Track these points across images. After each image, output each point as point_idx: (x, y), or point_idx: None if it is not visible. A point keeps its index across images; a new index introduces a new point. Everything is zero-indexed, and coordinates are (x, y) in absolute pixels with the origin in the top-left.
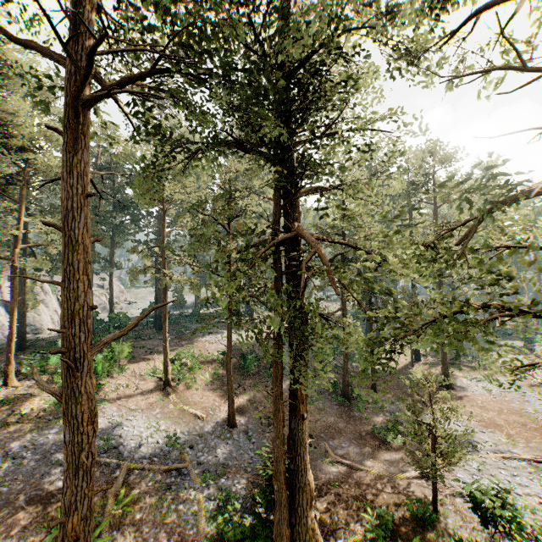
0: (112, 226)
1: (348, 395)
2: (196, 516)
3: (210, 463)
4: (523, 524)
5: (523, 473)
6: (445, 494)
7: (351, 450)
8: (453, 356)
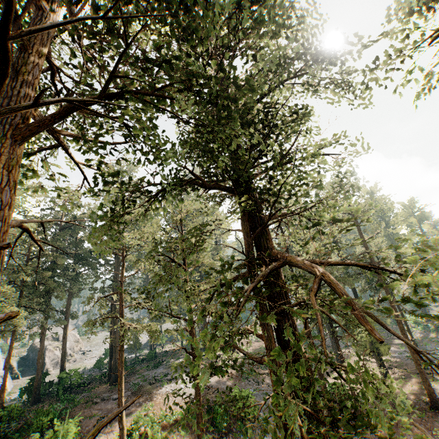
0: (70, 278)
1: None
2: None
3: None
4: None
5: None
6: None
7: None
8: None
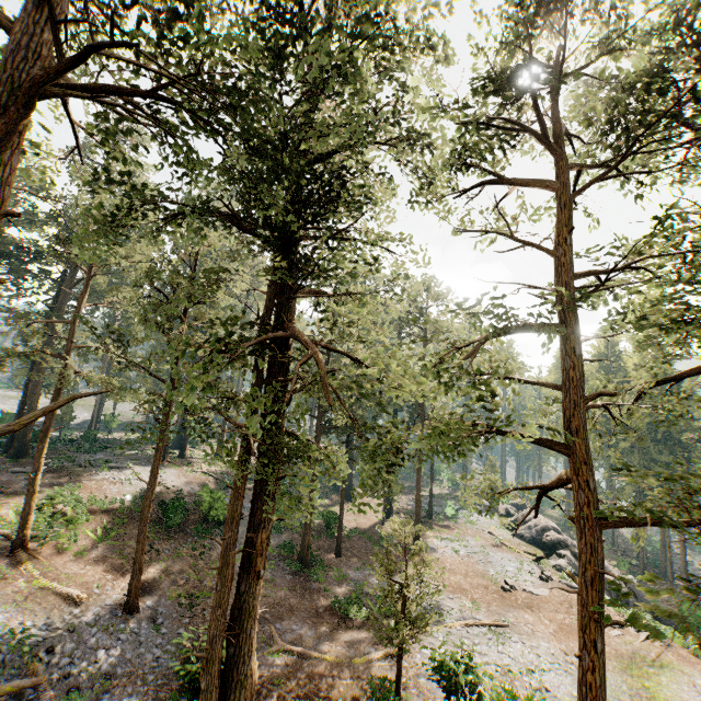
0: None
1: (306, 560)
2: None
3: (83, 674)
4: (483, 692)
5: (484, 640)
6: (408, 674)
7: (305, 632)
8: (426, 514)
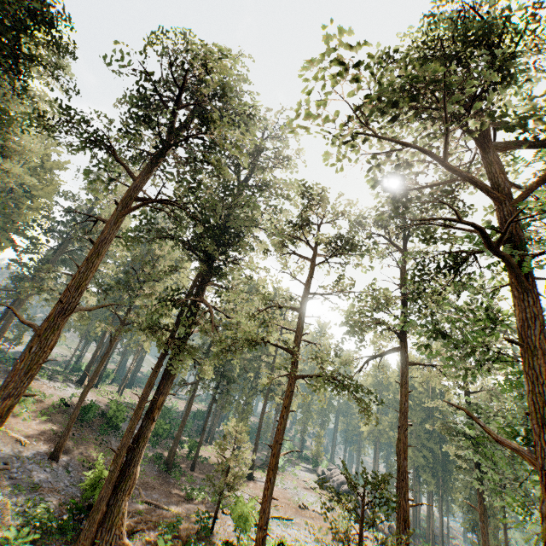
0: None
1: (170, 465)
2: (2, 511)
3: (24, 480)
4: None
5: (275, 524)
6: (221, 527)
7: (160, 498)
8: (263, 462)
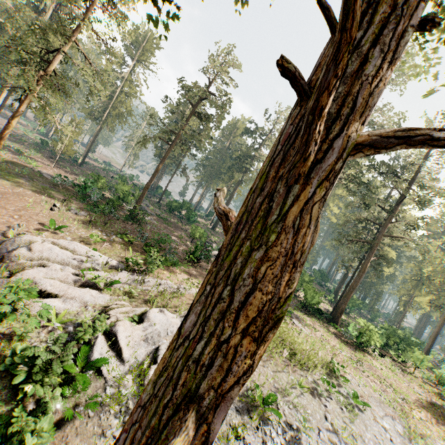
0: None
1: None
2: None
3: None
4: None
5: None
6: None
7: None
8: None
